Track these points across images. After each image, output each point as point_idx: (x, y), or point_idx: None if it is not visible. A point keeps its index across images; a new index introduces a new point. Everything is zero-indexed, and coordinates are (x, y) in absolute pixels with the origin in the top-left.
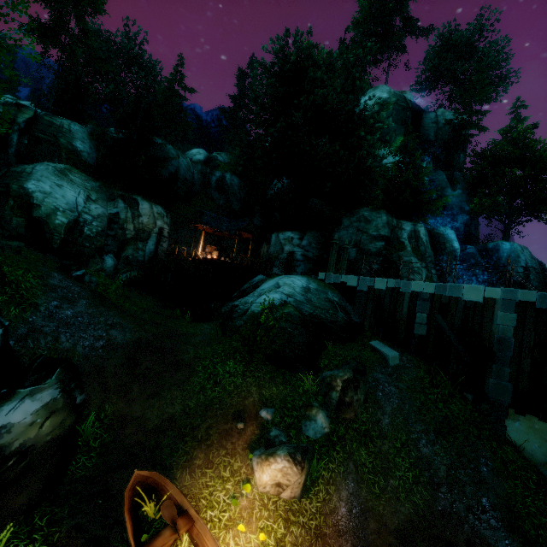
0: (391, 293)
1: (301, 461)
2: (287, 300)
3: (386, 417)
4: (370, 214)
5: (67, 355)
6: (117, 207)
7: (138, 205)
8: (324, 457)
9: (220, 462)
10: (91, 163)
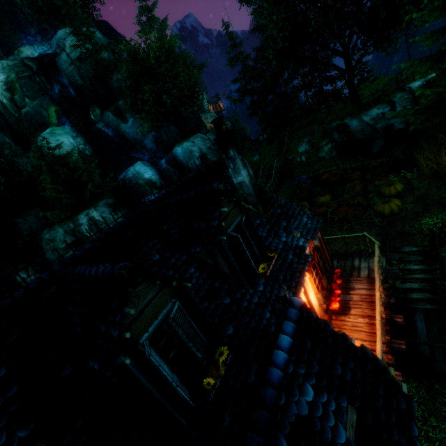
0: None
1: None
2: None
3: None
4: (50, 234)
5: None
6: None
7: None
8: None
9: None
10: None
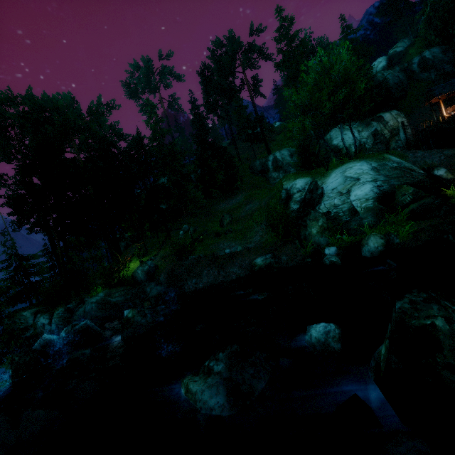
0: None
1: None
2: None
3: None
4: None
5: (432, 165)
6: (373, 126)
7: (382, 118)
8: None
9: None
10: None
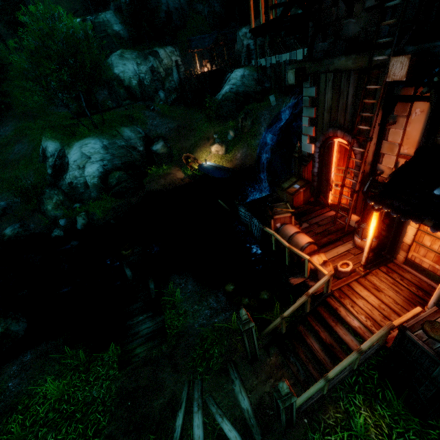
0: (278, 64)
1: (221, 144)
2: (232, 88)
3: (263, 128)
4: None
5: (161, 135)
6: (150, 61)
7: (158, 54)
8: (236, 144)
9: (203, 150)
10: (126, 35)
